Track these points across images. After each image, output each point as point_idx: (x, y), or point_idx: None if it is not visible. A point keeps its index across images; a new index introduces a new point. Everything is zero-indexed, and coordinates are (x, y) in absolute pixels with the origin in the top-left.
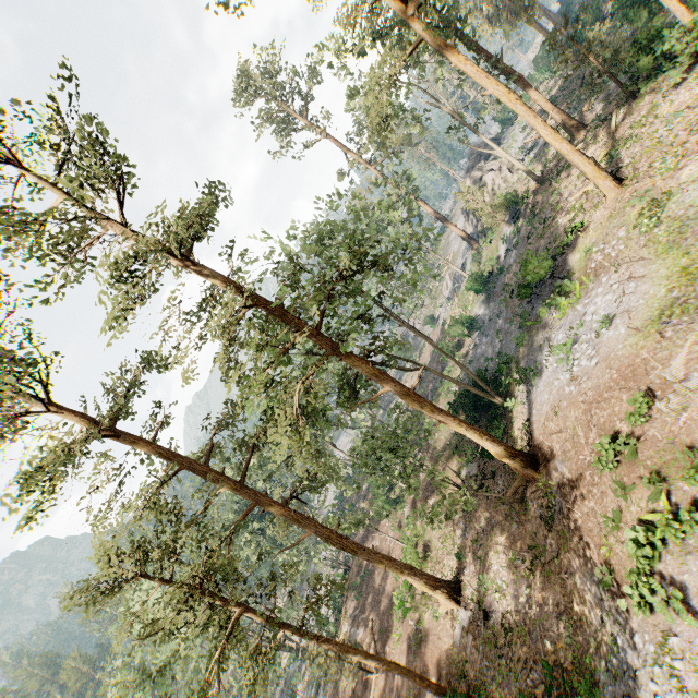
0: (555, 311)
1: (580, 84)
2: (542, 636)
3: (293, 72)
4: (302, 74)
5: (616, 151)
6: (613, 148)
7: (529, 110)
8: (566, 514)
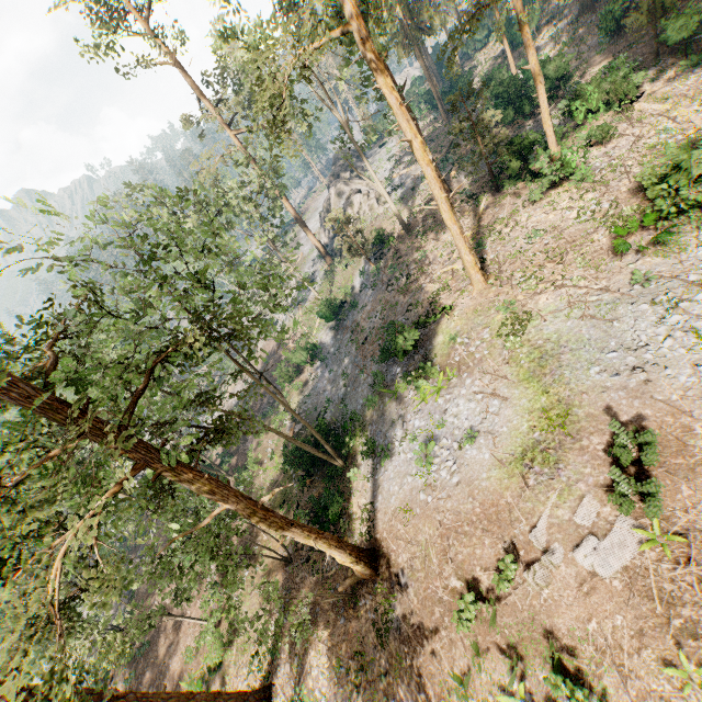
0: (413, 389)
1: (449, 145)
2: None
3: None
4: None
5: (482, 239)
6: (478, 234)
7: (437, 178)
8: (405, 638)
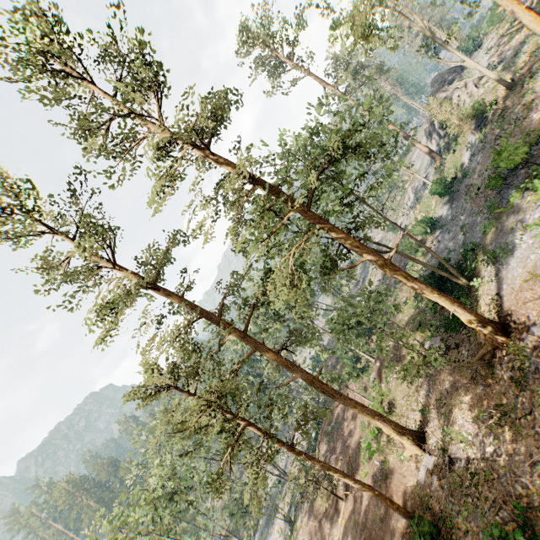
0: (529, 195)
1: None
2: (512, 481)
3: (284, 22)
4: (290, 25)
5: None
6: None
7: None
8: None
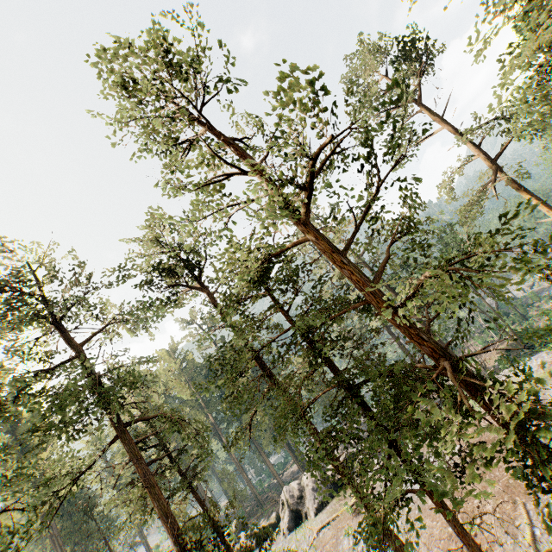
0: None
1: None
2: None
3: None
4: None
5: None
6: None
7: None
8: None
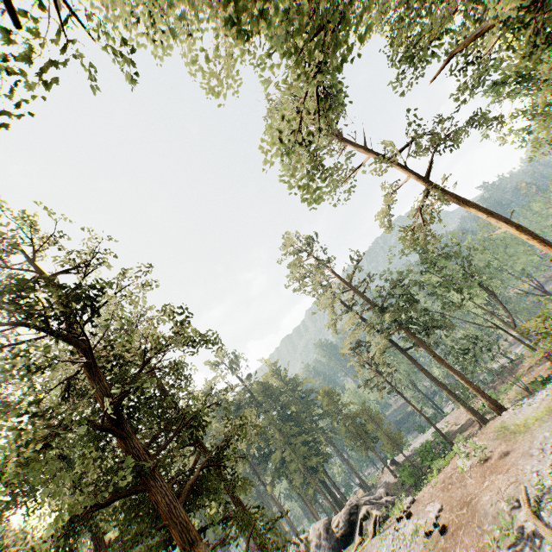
0: None
1: None
2: None
3: None
4: None
5: None
6: None
7: (542, 248)
8: None
